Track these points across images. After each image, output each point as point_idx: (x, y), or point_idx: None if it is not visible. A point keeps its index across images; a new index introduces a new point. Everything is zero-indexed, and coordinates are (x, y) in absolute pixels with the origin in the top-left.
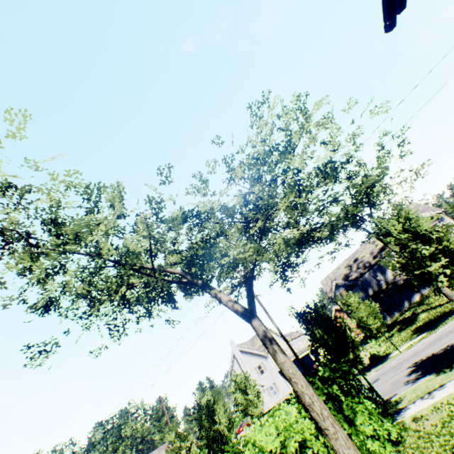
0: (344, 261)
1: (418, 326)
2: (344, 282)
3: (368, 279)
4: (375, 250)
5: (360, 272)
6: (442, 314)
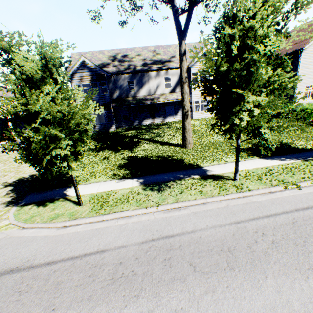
0: (113, 50)
1: (136, 158)
2: (95, 67)
3: (123, 83)
4: (150, 59)
5: (120, 70)
6: (170, 160)
